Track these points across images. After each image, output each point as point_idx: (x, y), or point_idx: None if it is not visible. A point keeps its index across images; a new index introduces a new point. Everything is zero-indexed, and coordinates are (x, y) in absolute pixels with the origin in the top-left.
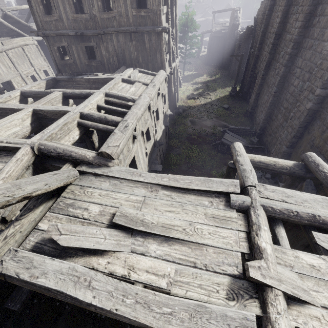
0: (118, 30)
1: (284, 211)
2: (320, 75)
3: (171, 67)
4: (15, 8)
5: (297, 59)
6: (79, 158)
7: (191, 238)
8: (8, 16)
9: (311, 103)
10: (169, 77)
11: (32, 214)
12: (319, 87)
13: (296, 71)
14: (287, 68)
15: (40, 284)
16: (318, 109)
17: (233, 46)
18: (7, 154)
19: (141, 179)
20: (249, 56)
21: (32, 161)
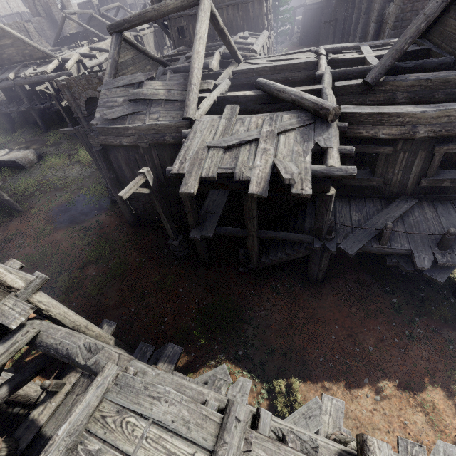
0: (228, 4)
1: (332, 48)
2: (377, 8)
3: (269, 34)
4: (108, 7)
5: (372, 4)
6: (241, 55)
7: (296, 58)
8: (104, 16)
9: (373, 30)
10: (269, 40)
11: (233, 67)
12: (376, 16)
13: (371, 14)
14: (366, 15)
15: (250, 68)
16: (378, 33)
17: (330, 15)
18: (208, 57)
19: (272, 56)
20: (345, 20)
21: (220, 59)
